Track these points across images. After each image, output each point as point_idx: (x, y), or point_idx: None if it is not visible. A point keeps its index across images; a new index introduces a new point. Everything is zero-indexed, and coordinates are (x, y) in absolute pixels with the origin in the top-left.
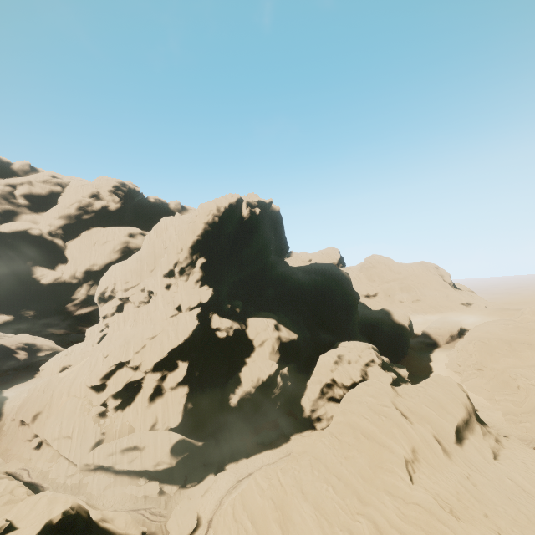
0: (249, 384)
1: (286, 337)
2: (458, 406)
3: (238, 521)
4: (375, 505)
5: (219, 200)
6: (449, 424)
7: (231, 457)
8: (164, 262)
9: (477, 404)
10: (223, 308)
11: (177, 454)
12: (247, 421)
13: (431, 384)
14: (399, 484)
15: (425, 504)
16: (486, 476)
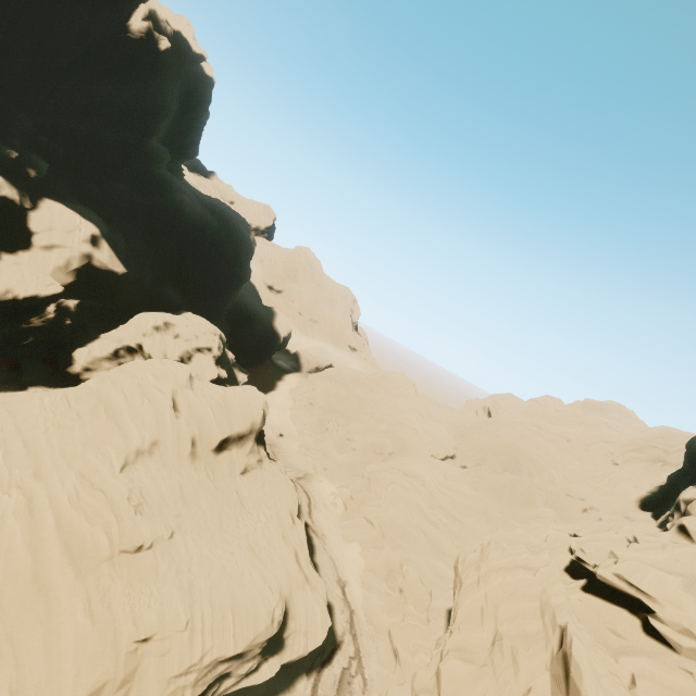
0: None
1: (103, 262)
2: (245, 421)
3: None
4: (51, 483)
5: None
6: (220, 432)
7: None
8: None
9: (288, 431)
10: None
11: None
12: None
13: (239, 392)
14: (102, 469)
15: (111, 493)
16: (218, 485)
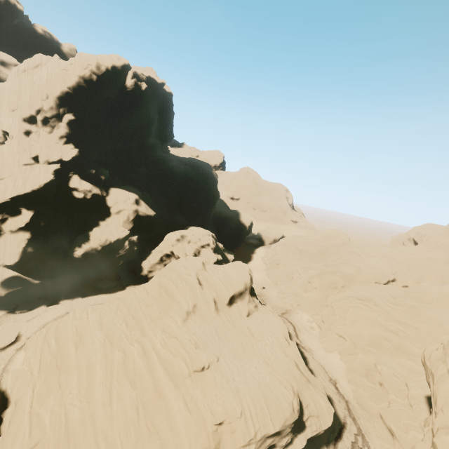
0: (97, 242)
1: (143, 212)
2: (240, 283)
3: (46, 340)
4: (150, 336)
5: (103, 56)
6: (228, 293)
7: (68, 295)
8: (25, 104)
9: (267, 284)
10: (87, 171)
11: (9, 287)
12: (90, 271)
13: (232, 266)
14: (172, 325)
15: (180, 338)
16: (235, 325)
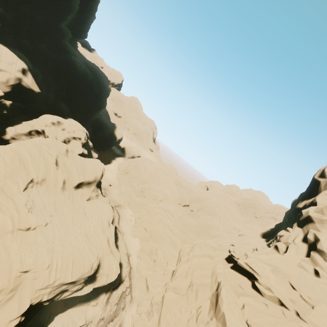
0: None
1: (27, 84)
2: (92, 175)
3: None
4: None
5: None
6: (79, 179)
7: None
8: None
9: (114, 184)
10: None
11: None
12: None
13: (91, 161)
14: (13, 188)
15: (16, 201)
16: (74, 204)
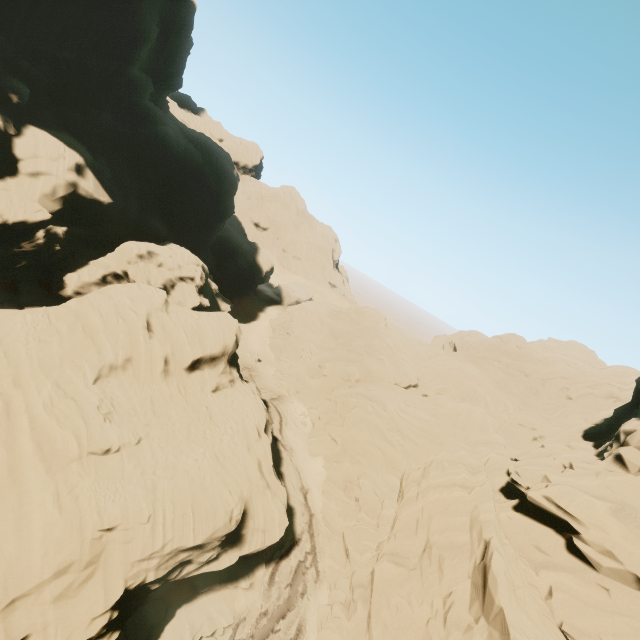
0: None
1: (88, 191)
2: (217, 344)
3: None
4: (28, 390)
5: None
6: (192, 353)
7: None
8: None
9: (266, 357)
10: None
11: None
12: None
13: (213, 317)
14: (76, 380)
15: (82, 402)
16: (189, 400)
